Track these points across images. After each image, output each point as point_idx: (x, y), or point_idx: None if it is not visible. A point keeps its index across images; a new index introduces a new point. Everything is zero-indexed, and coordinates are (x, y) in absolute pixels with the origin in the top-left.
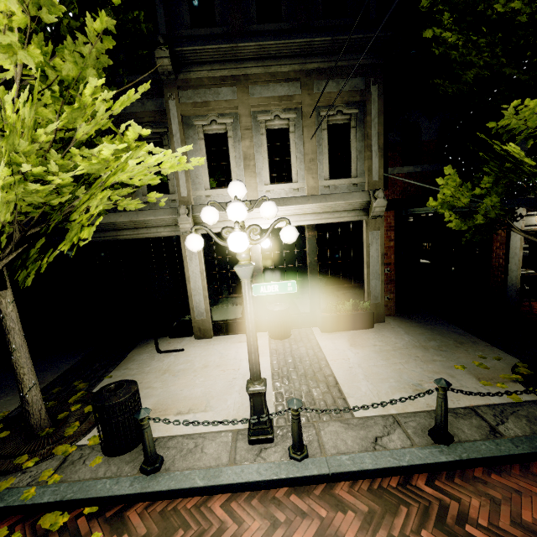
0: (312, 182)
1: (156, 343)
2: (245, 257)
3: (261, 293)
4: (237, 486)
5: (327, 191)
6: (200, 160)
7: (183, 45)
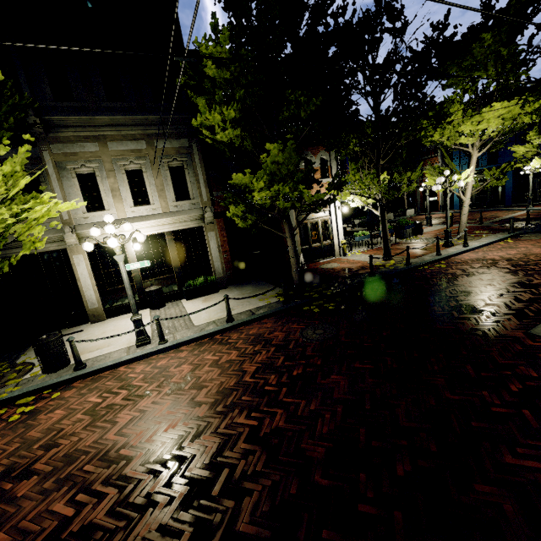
0: (164, 204)
1: (59, 329)
2: (119, 251)
3: (131, 268)
4: (131, 360)
5: (176, 209)
6: (84, 203)
7: (50, 115)
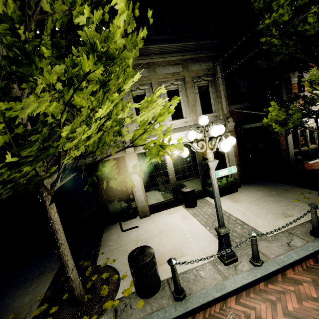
0: (195, 117)
1: (121, 226)
2: (212, 156)
3: (219, 175)
4: (237, 289)
5: None
6: (173, 107)
7: None
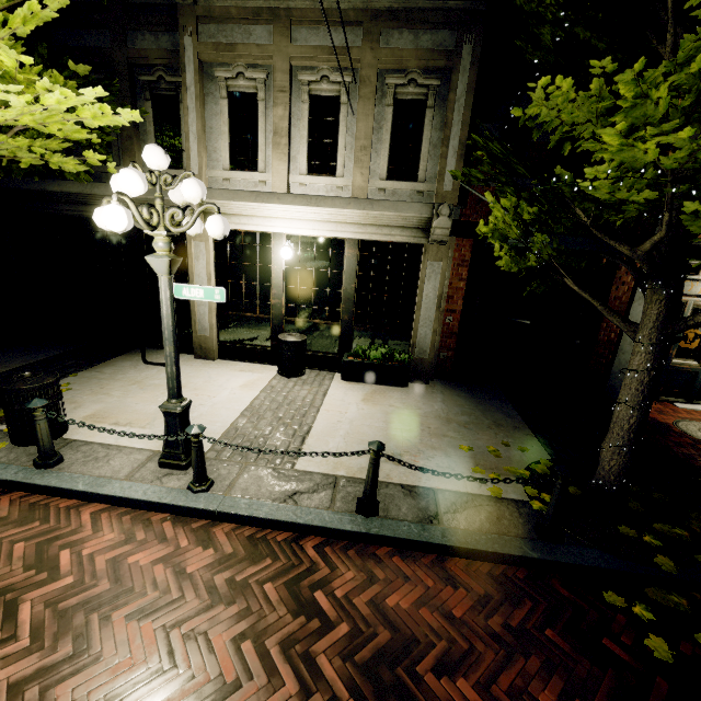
0: (360, 180)
1: (142, 351)
2: (160, 246)
3: (184, 296)
4: (116, 499)
5: (382, 196)
6: (133, 114)
7: None
